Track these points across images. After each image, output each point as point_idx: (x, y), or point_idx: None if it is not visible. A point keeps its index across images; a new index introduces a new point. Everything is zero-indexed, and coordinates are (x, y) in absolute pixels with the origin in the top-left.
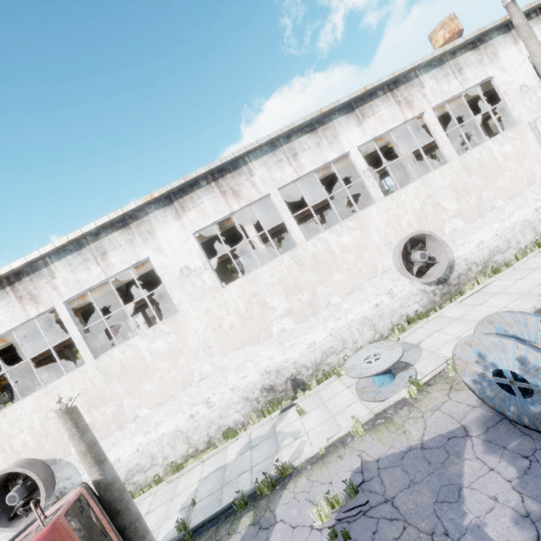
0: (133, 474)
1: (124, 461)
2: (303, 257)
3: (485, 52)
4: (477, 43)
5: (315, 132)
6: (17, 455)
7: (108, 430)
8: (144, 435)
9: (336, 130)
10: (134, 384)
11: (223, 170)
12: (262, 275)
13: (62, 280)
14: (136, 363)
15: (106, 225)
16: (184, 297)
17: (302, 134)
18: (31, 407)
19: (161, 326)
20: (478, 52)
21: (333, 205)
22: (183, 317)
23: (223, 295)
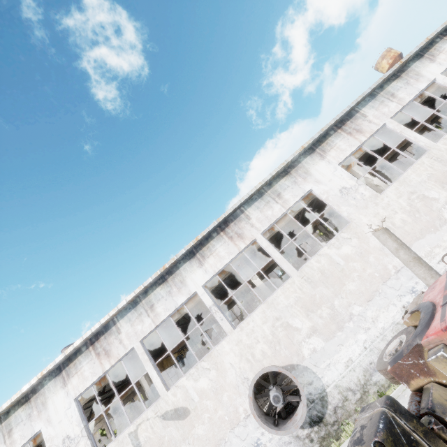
0: (371, 374)
1: (356, 360)
2: (440, 155)
3: None
4: None
5: (400, 77)
6: (259, 364)
7: (330, 331)
8: (365, 332)
9: (415, 71)
10: (337, 286)
11: (342, 121)
12: (410, 177)
13: (256, 219)
14: (332, 268)
15: (275, 176)
16: (351, 209)
17: (390, 82)
18: (260, 319)
19: (341, 235)
20: None
21: (442, 115)
22: (356, 224)
23: (383, 200)
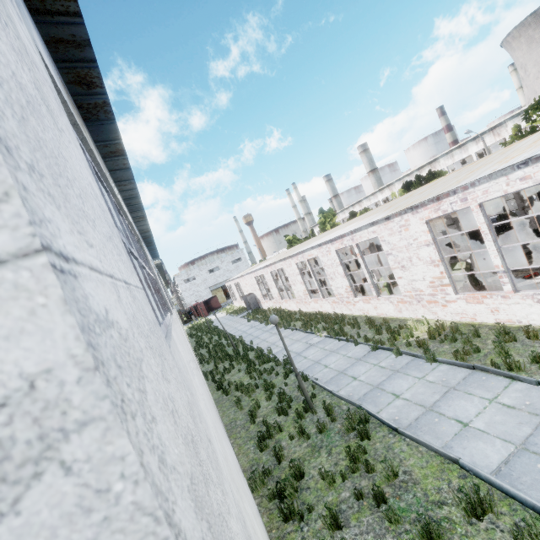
0: None
1: None
2: None
3: None
4: None
5: (460, 148)
6: None
7: None
8: None
9: (467, 147)
10: None
11: (432, 161)
12: None
13: (396, 187)
14: None
15: (405, 175)
16: None
17: (456, 149)
18: None
19: None
20: None
21: None
22: None
23: None
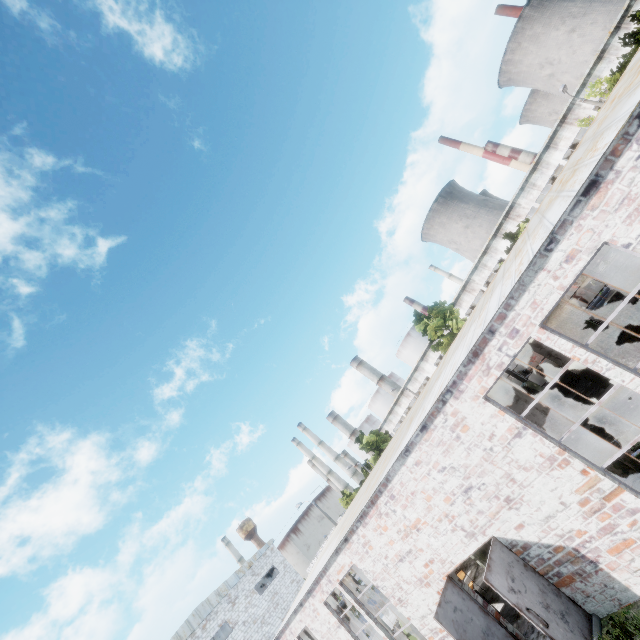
0: None
1: None
2: None
3: (609, 55)
4: (601, 56)
5: (537, 169)
6: None
7: None
8: None
9: (546, 161)
10: None
11: (507, 212)
12: None
13: (478, 280)
14: None
15: (480, 257)
16: None
17: (531, 175)
18: None
19: None
20: (604, 60)
21: None
22: None
23: None
